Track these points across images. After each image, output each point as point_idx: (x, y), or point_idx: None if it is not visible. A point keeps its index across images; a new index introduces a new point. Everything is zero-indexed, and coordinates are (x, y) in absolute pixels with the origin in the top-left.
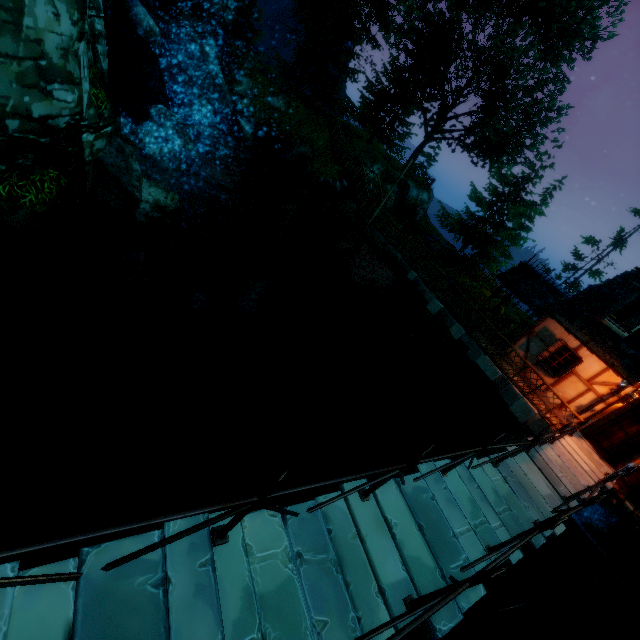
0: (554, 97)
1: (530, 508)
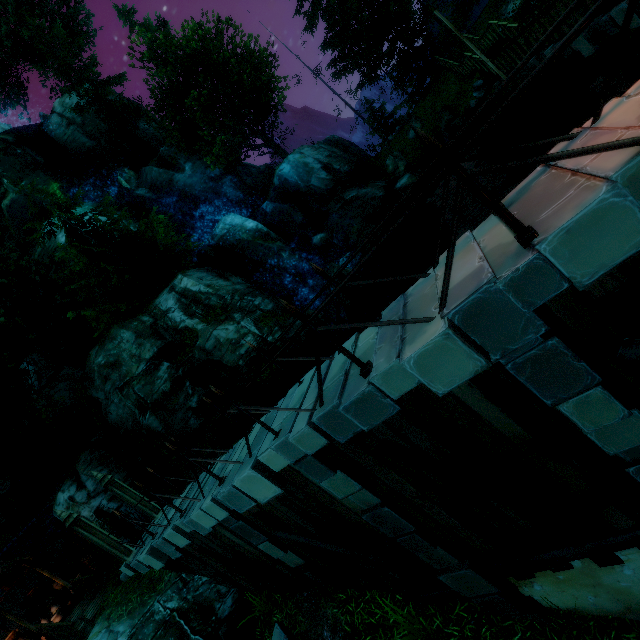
0: None
1: (381, 348)
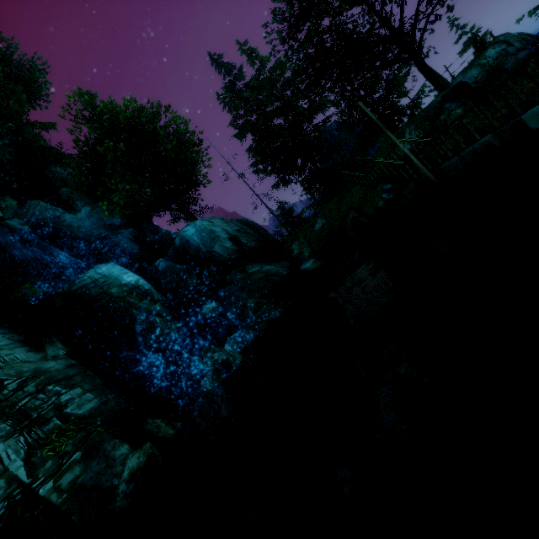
0: None
1: None
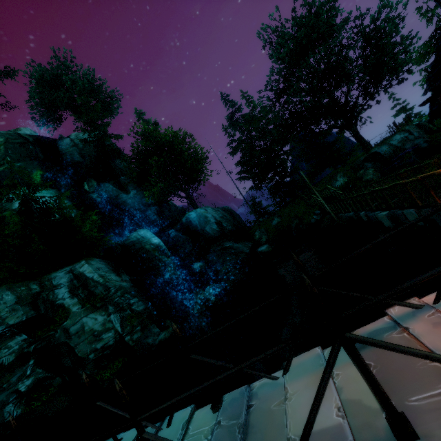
0: (362, 20)
1: None
